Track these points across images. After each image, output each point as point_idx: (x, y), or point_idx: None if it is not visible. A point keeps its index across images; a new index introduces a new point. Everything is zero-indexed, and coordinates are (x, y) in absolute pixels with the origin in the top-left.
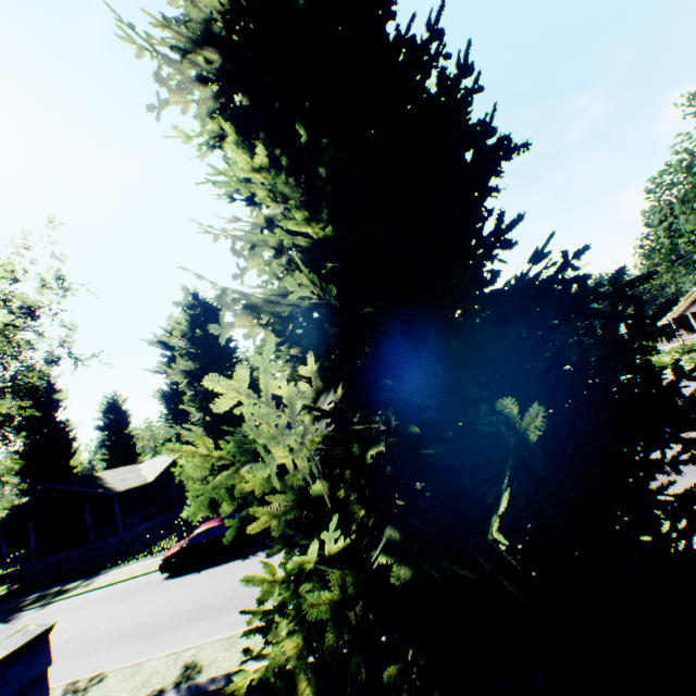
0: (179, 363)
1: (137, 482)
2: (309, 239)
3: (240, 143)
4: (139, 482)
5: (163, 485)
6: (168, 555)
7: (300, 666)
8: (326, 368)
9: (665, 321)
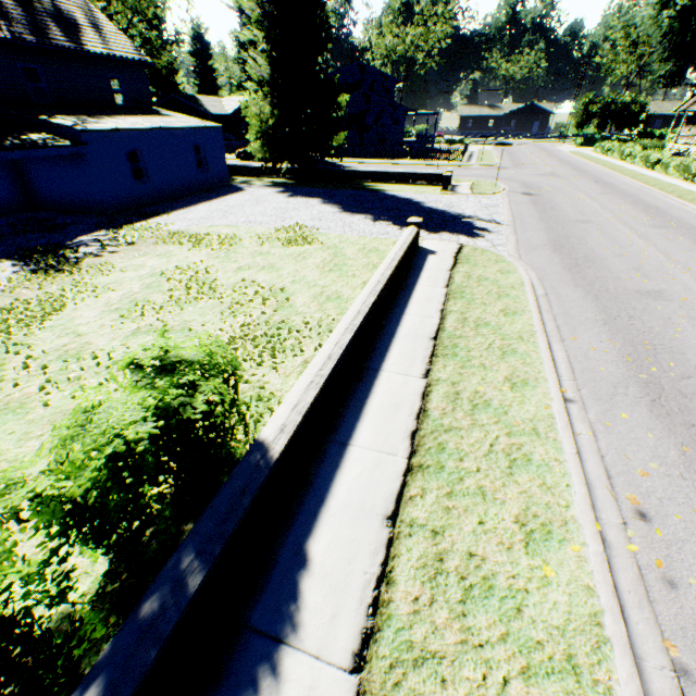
0: (247, 34)
1: (221, 112)
2: (270, 55)
3: (255, 20)
4: (223, 112)
5: (237, 120)
6: (239, 152)
7: (260, 154)
8: (270, 93)
9: (691, 113)
